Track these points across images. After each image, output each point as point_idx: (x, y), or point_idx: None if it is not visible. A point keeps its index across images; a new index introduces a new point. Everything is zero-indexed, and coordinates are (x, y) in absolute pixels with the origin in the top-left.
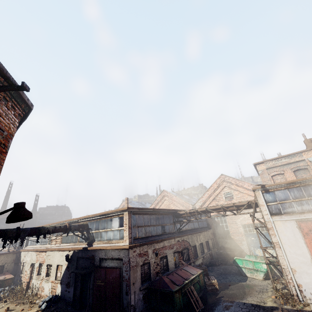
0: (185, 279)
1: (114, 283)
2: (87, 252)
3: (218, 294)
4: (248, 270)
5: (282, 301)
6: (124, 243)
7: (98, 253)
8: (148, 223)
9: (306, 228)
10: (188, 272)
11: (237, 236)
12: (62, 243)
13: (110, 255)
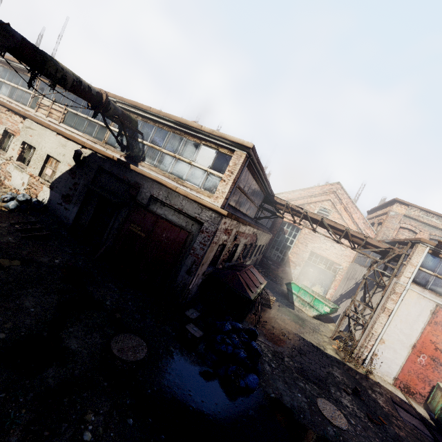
0: (257, 286)
1: (169, 247)
2: (127, 171)
3: (270, 312)
4: (300, 301)
5: (344, 355)
6: (212, 200)
7: (151, 187)
8: (246, 189)
9: (441, 319)
10: (256, 277)
11: (296, 258)
12: (64, 122)
13: (178, 203)
